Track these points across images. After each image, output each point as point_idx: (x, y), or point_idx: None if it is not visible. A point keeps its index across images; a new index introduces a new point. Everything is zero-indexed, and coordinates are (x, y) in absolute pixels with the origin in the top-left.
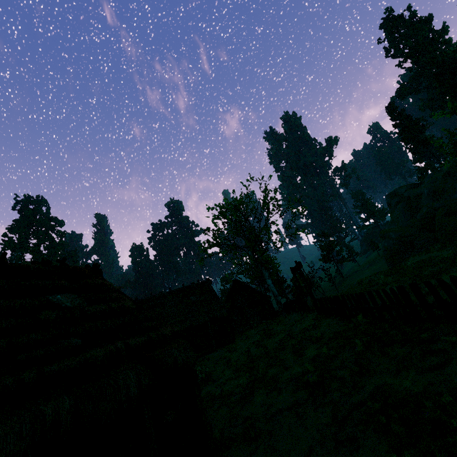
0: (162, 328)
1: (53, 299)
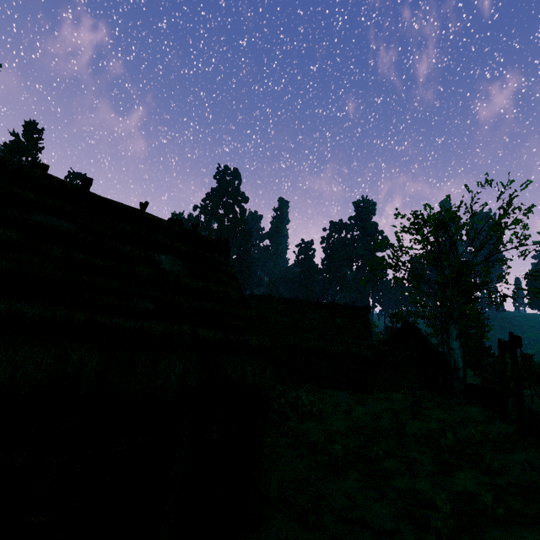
0: (249, 335)
1: (156, 257)
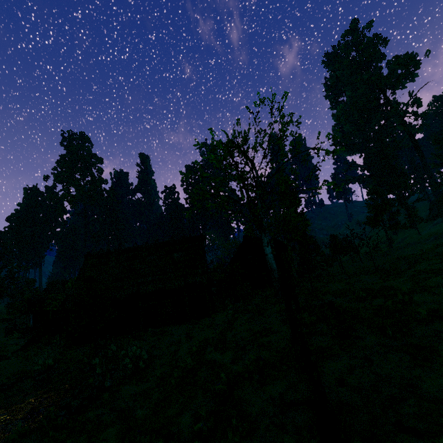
0: None
1: None
